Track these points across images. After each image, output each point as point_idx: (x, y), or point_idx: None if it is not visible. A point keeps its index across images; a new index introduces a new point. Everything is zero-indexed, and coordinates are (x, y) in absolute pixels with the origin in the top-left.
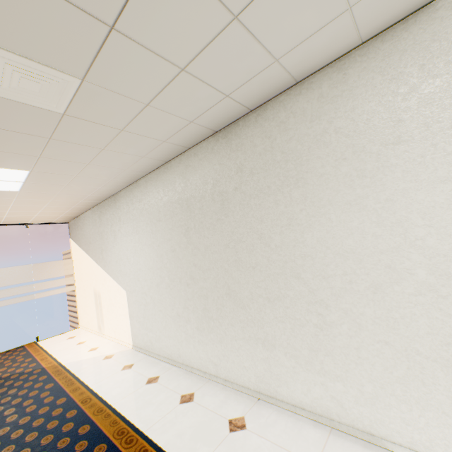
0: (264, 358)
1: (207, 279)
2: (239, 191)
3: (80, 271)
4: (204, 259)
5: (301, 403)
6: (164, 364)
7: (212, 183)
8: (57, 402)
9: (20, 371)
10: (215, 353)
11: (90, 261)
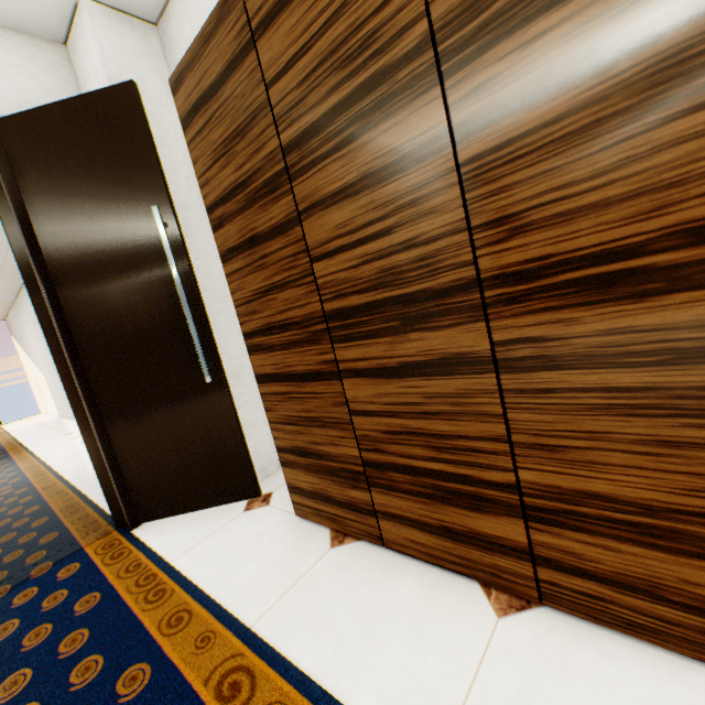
0: None
1: None
2: None
3: (26, 364)
4: None
5: None
6: (65, 420)
7: None
8: None
9: None
10: None
11: (26, 355)
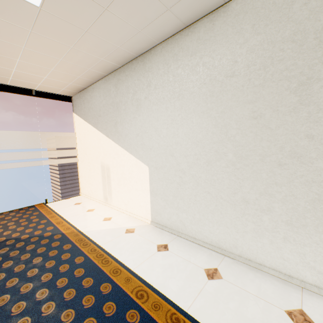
0: None
1: None
2: None
3: (85, 145)
4: None
5: None
6: (209, 251)
7: None
8: (101, 289)
9: (39, 234)
10: None
11: (98, 135)
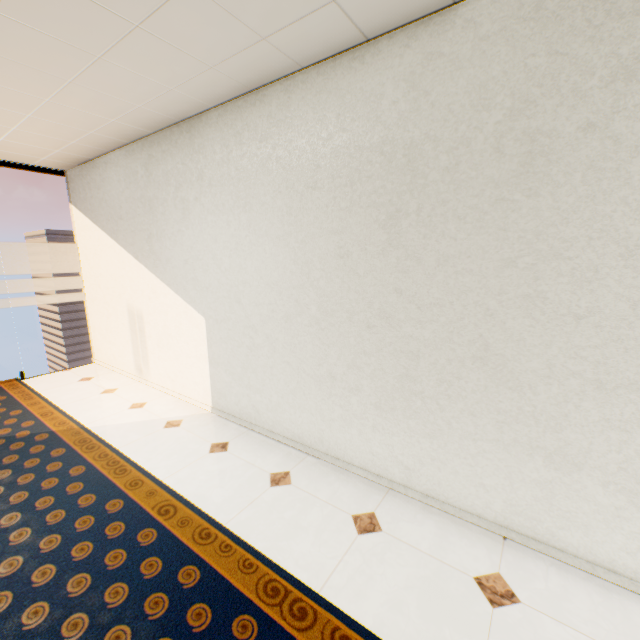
0: (541, 481)
1: (429, 323)
2: (599, 134)
3: (96, 269)
4: (429, 283)
5: (612, 563)
6: (288, 450)
7: (506, 108)
8: (107, 508)
9: (7, 435)
10: (412, 452)
11: (120, 254)
